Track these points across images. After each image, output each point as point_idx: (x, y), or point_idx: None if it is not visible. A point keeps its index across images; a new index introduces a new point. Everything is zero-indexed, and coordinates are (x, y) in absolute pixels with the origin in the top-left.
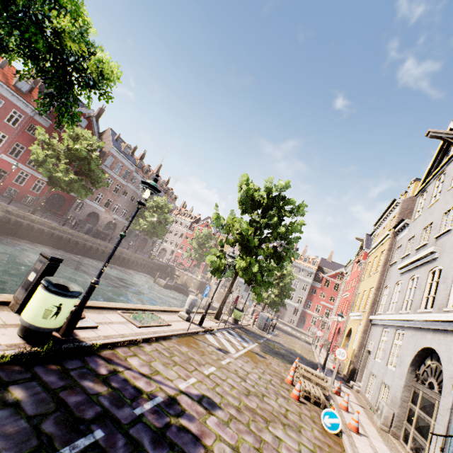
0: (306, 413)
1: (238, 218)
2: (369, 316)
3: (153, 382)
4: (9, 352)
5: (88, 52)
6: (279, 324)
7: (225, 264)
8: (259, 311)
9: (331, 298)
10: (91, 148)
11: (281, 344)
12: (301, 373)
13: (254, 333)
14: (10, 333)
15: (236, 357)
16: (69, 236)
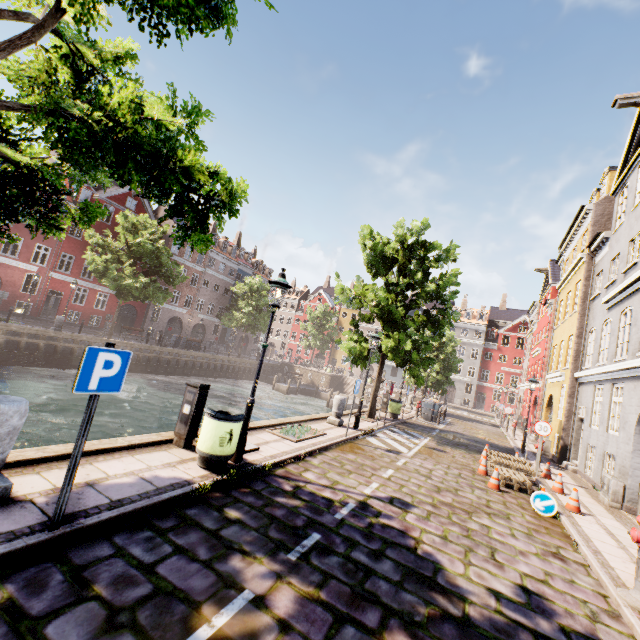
0: (512, 501)
1: (370, 286)
2: (574, 374)
3: (338, 491)
4: (206, 482)
5: (207, 171)
6: (449, 409)
7: (367, 348)
8: (418, 397)
9: (516, 360)
10: (155, 238)
11: (459, 433)
12: (496, 460)
13: (421, 426)
14: (193, 467)
15: (410, 456)
16: (157, 354)
